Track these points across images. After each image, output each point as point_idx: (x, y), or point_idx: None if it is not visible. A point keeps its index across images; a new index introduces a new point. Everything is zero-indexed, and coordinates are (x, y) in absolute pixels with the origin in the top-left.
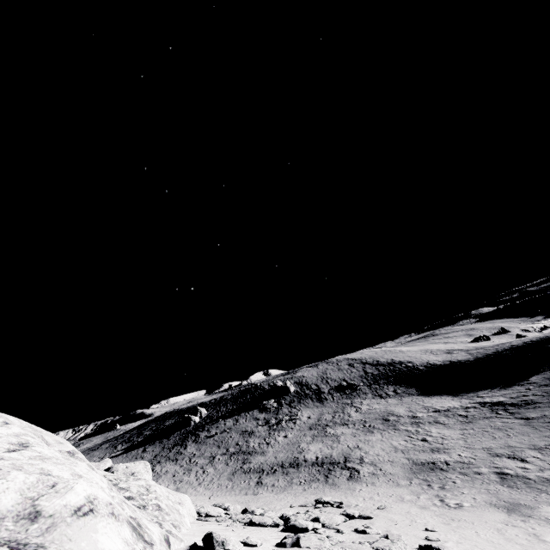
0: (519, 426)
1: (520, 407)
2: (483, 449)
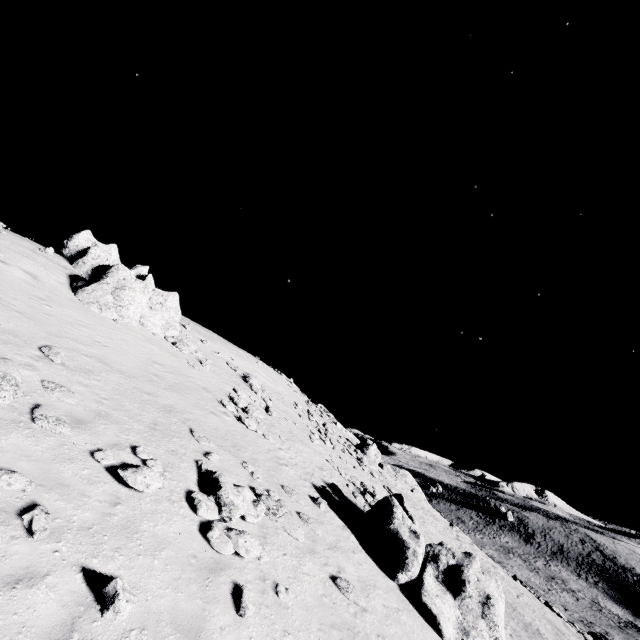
0: (605, 622)
1: (638, 632)
2: (563, 604)
